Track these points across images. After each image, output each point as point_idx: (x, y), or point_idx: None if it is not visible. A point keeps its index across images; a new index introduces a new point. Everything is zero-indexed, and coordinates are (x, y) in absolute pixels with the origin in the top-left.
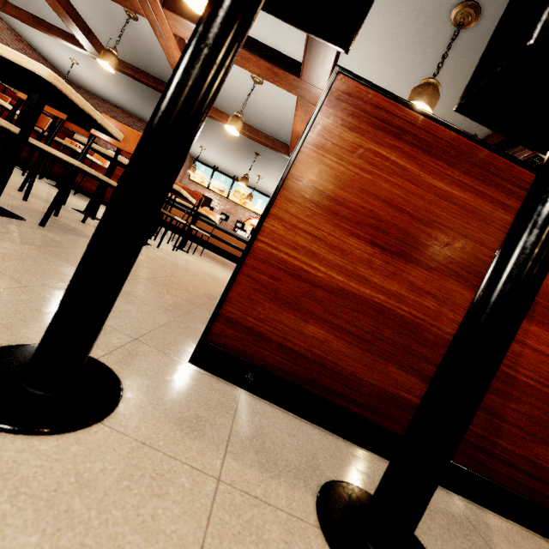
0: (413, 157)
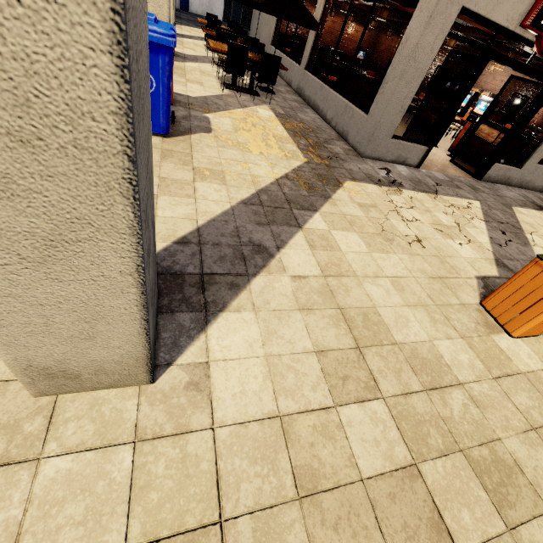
0: None
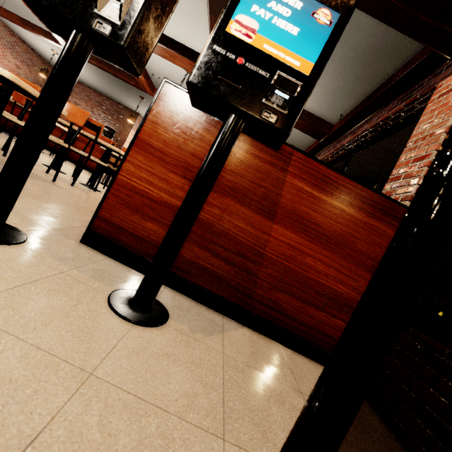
0: (207, 129)
